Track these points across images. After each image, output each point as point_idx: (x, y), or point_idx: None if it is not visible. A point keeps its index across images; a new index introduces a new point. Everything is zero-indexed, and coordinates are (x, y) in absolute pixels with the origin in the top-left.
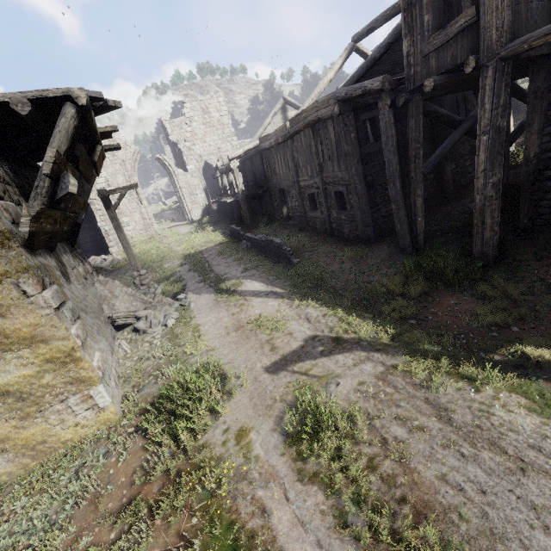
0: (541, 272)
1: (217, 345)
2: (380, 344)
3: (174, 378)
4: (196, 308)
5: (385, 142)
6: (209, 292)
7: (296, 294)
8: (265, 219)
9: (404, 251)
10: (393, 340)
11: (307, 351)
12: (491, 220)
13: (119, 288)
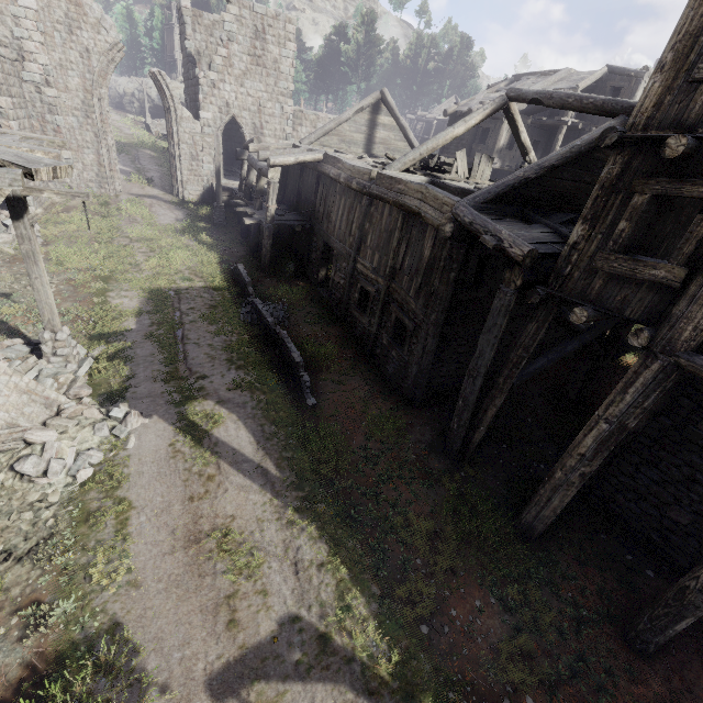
0: (577, 584)
1: (147, 578)
2: (375, 680)
3: (55, 638)
4: (136, 456)
5: (489, 327)
6: (167, 416)
7: (293, 491)
8: (292, 267)
9: (447, 454)
10: (393, 675)
11: (278, 655)
12: (558, 503)
13: (3, 379)
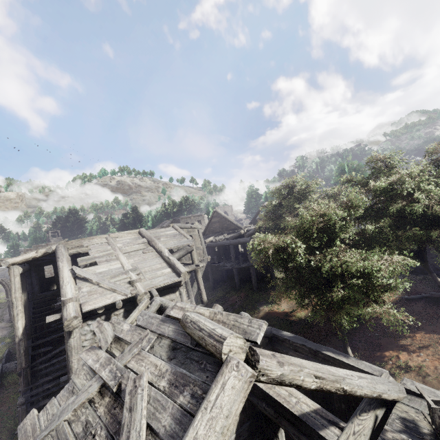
0: None
1: None
2: None
3: None
4: None
5: None
6: None
7: None
8: None
9: None
10: None
11: None
12: None
13: None
